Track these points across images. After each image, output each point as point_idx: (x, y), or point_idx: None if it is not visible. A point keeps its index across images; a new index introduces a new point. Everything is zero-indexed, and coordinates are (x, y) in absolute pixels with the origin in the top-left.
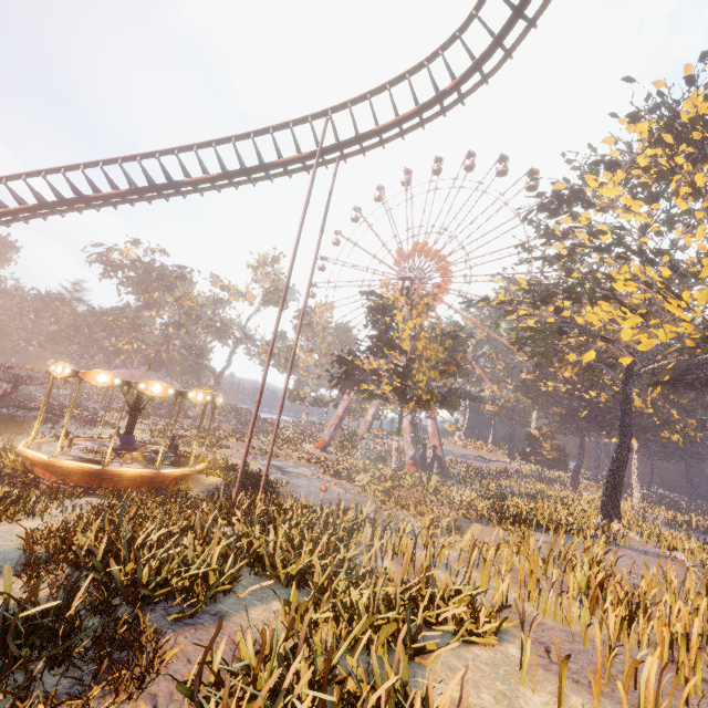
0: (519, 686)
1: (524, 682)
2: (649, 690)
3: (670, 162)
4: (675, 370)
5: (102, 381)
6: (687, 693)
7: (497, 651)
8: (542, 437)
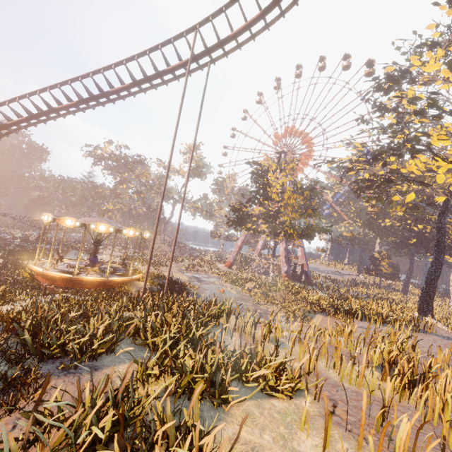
0: (298, 431)
1: (304, 428)
2: (400, 445)
3: None
4: None
5: (69, 224)
6: (428, 451)
7: (292, 403)
8: (381, 258)
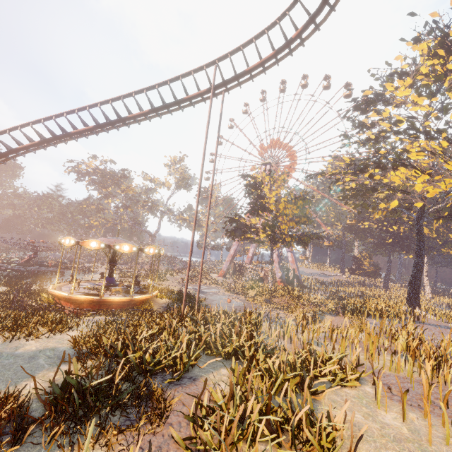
0: (376, 409)
1: (379, 406)
2: None
3: (443, 68)
4: (451, 207)
5: (93, 246)
6: None
7: (359, 390)
8: (363, 258)
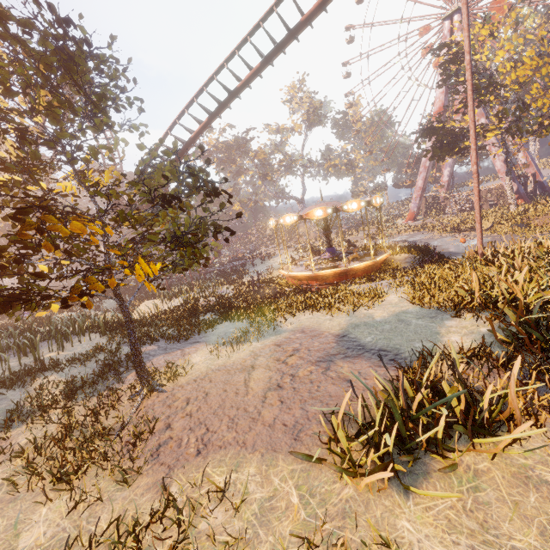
0: None
1: None
2: None
3: None
4: None
5: (320, 215)
6: None
7: None
8: None
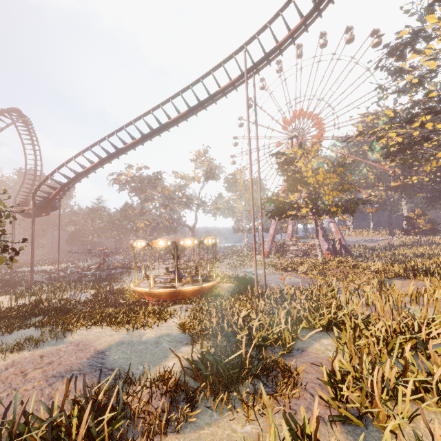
0: None
1: None
2: None
3: None
4: None
5: (162, 245)
6: None
7: None
8: (416, 216)
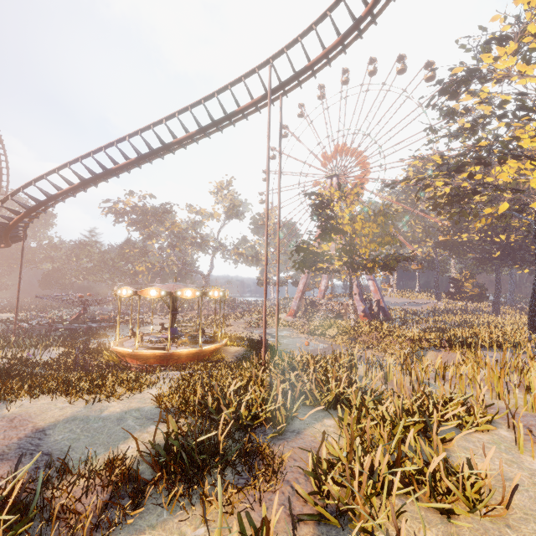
0: (520, 455)
1: (522, 452)
2: None
3: None
4: None
5: (153, 294)
6: None
7: (492, 434)
8: (463, 279)
